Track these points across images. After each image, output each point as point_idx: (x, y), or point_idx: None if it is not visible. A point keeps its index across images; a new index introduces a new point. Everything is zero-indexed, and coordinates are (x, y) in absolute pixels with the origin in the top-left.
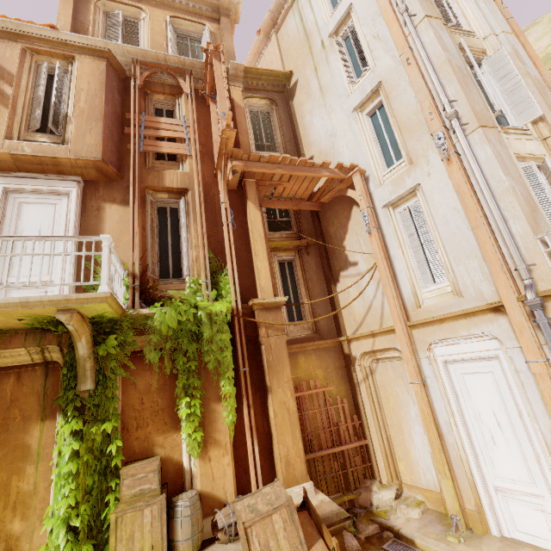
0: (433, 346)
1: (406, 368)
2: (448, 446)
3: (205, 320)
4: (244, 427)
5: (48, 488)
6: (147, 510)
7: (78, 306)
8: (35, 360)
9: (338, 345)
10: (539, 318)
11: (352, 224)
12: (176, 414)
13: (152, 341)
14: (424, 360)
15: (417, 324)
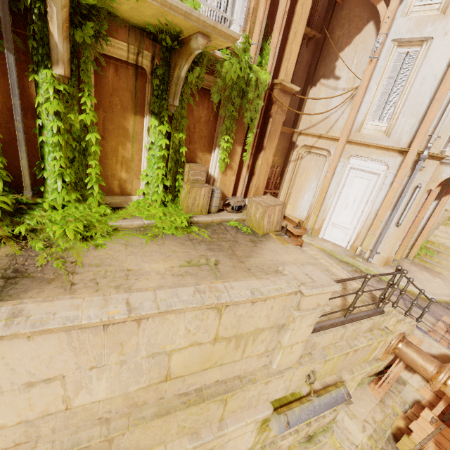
0: (351, 157)
1: (331, 163)
2: (324, 204)
3: (253, 83)
4: (241, 164)
5: (139, 160)
6: (203, 189)
7: (214, 37)
8: (130, 59)
9: (291, 134)
10: (419, 165)
11: (358, 39)
12: (211, 143)
13: (217, 84)
14: (341, 163)
15: (354, 142)
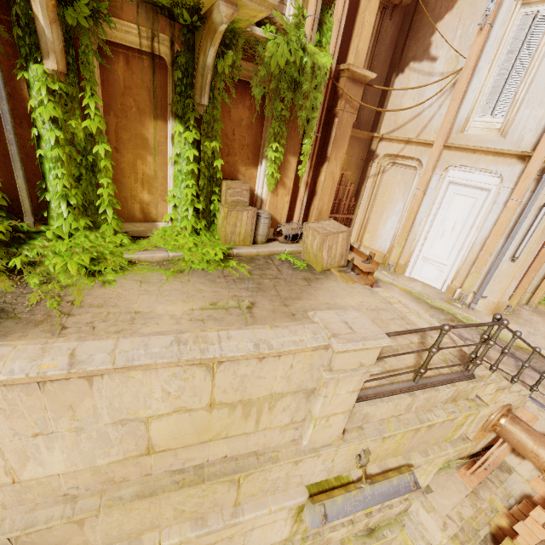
0: (451, 168)
1: (421, 177)
2: (412, 232)
3: (308, 70)
4: (298, 181)
5: (165, 178)
6: (245, 212)
7: (242, 4)
8: (143, 46)
9: (369, 140)
10: None
11: (464, 1)
12: (256, 153)
13: (259, 74)
14: (436, 176)
15: (454, 147)
